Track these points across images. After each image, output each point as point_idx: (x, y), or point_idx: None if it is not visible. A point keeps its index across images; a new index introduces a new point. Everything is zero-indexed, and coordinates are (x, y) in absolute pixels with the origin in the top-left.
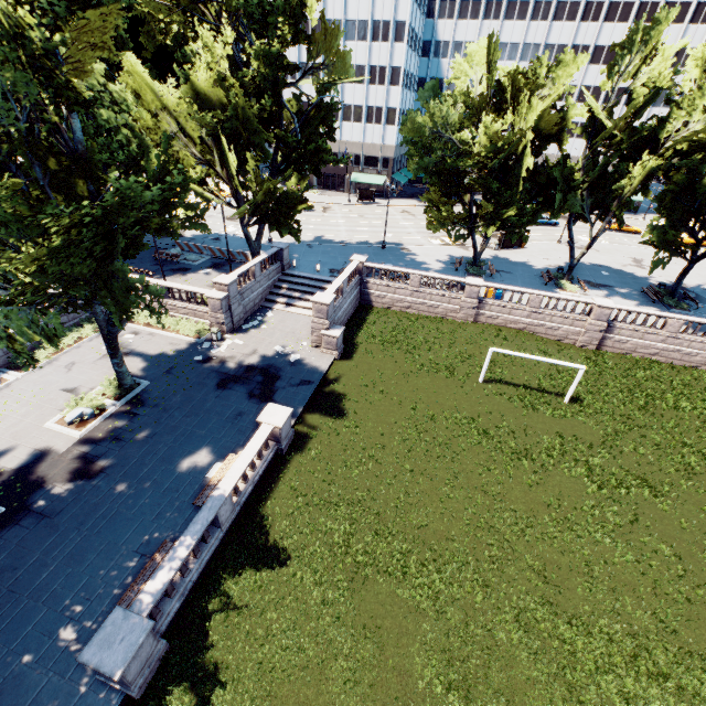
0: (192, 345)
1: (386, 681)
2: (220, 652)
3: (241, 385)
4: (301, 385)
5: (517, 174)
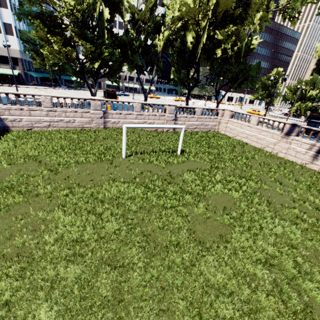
0: None
1: None
2: None
3: None
4: None
5: (102, 26)
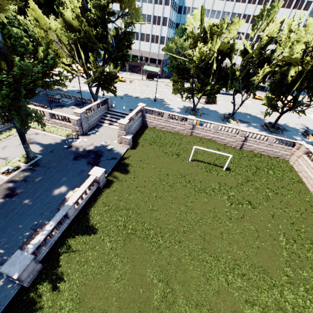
0: (63, 140)
1: (134, 278)
2: (65, 268)
3: (84, 158)
4: (112, 159)
5: (211, 71)
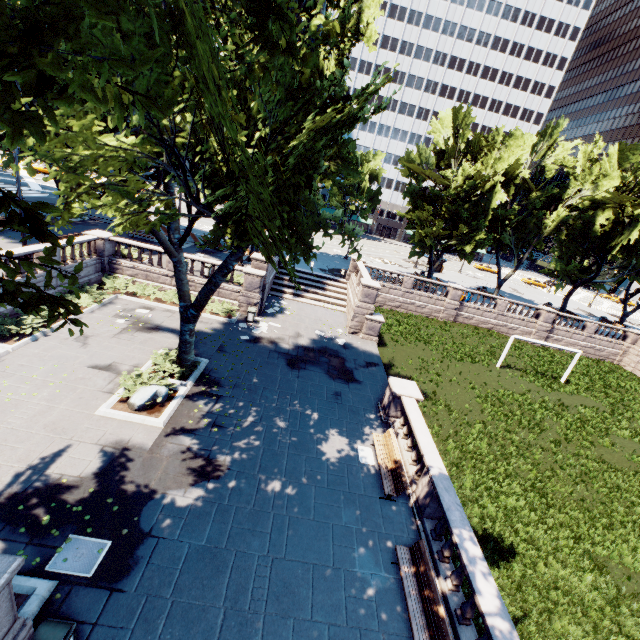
0: (227, 325)
1: None
2: None
3: (313, 365)
4: (370, 366)
5: (485, 207)
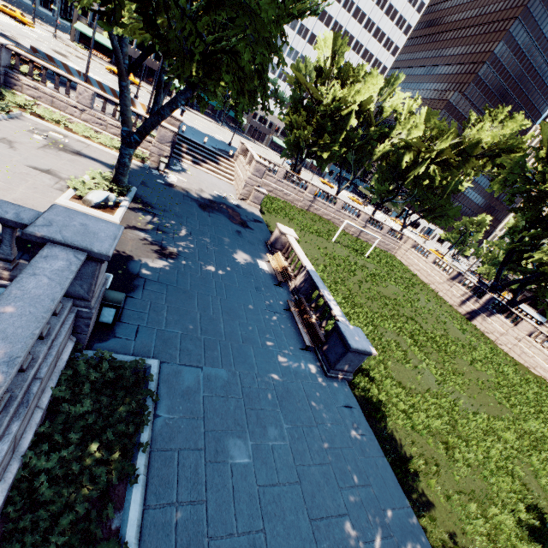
0: (142, 168)
1: (411, 358)
2: None
3: (218, 212)
4: (257, 222)
5: (343, 127)
